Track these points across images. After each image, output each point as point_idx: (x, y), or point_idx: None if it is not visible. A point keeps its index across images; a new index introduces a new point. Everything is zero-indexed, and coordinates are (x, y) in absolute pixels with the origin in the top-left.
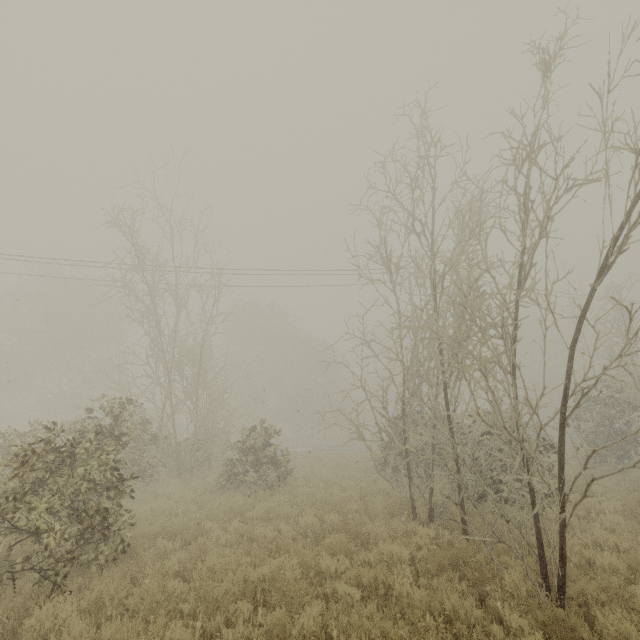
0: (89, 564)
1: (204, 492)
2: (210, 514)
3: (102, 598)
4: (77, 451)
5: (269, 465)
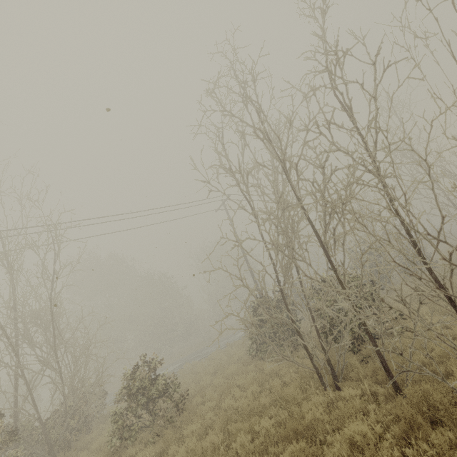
0: None
1: None
2: None
3: None
4: None
5: (163, 398)
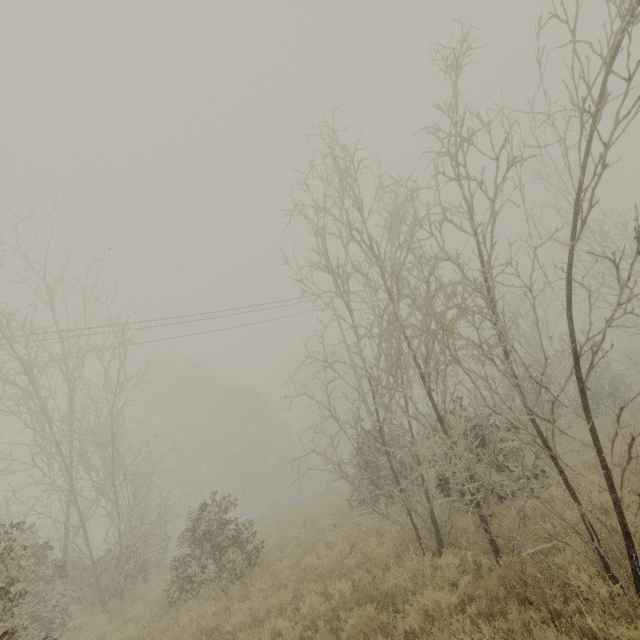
0: None
1: (150, 619)
2: None
3: None
4: None
5: (233, 548)
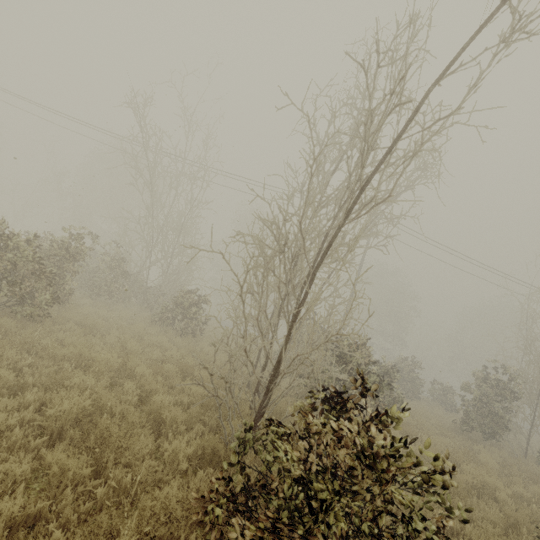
0: (16, 313)
1: (141, 320)
2: (120, 326)
3: (1, 327)
4: (21, 243)
5: (190, 320)
